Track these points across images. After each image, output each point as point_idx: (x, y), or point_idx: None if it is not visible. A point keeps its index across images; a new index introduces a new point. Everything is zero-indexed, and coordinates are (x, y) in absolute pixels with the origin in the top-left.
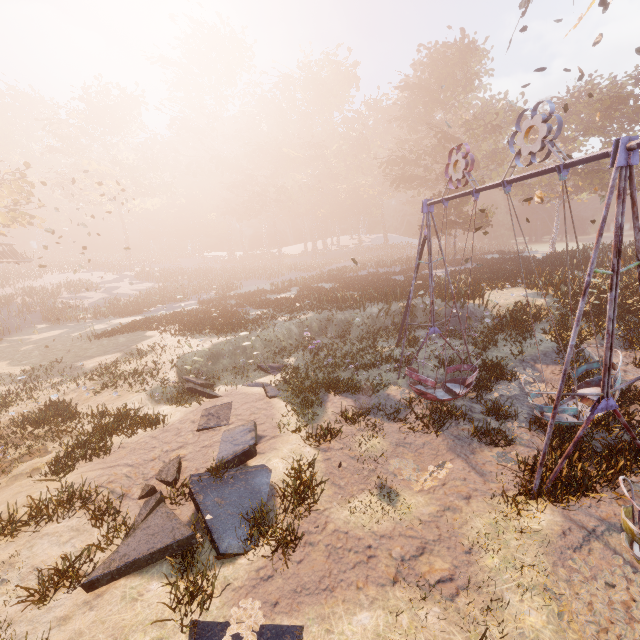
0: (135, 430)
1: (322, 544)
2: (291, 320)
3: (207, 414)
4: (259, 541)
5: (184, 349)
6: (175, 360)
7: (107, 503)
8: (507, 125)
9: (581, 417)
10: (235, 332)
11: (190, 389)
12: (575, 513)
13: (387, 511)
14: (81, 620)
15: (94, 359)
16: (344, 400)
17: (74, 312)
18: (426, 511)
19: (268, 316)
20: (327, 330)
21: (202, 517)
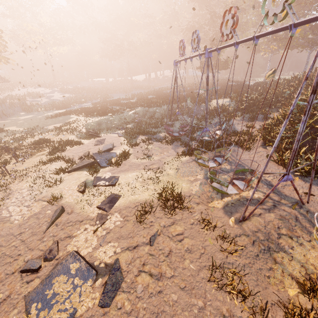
0: (73, 146)
1: (128, 165)
2: (131, 111)
3: (97, 141)
4: (112, 165)
5: (87, 121)
6: (84, 125)
7: (69, 159)
8: (249, 7)
9: (213, 139)
10: (107, 115)
11: (91, 134)
12: (193, 157)
13: (147, 159)
14: (68, 177)
15: (51, 125)
16: (144, 137)
17: (36, 107)
18: (157, 159)
19: (121, 109)
20: (146, 115)
21: (96, 161)
